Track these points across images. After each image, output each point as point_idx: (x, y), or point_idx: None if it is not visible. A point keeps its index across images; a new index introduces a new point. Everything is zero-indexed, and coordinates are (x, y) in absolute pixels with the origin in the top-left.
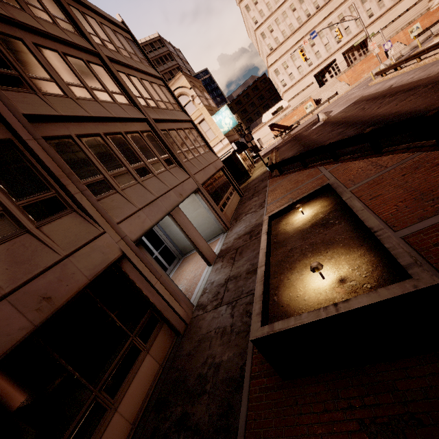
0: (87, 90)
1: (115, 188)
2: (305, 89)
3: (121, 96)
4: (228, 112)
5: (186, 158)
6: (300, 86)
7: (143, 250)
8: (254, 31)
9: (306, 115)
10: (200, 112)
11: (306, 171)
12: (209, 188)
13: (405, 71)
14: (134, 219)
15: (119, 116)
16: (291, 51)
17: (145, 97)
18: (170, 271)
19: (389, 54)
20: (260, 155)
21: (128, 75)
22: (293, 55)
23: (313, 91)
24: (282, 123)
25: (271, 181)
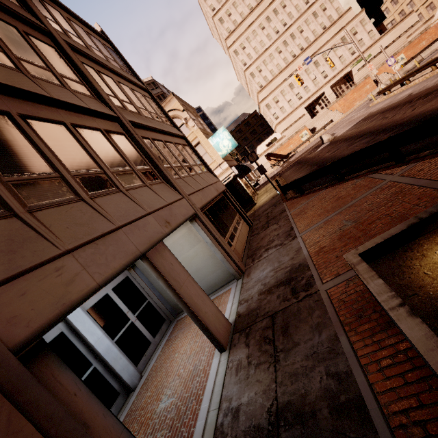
0: (7, 56)
1: (11, 207)
2: (297, 120)
3: (78, 85)
4: (226, 133)
5: (178, 175)
6: (292, 118)
7: (52, 366)
8: (244, 71)
9: (303, 143)
10: (195, 135)
11: (346, 183)
12: (210, 215)
13: (416, 83)
14: (41, 279)
15: (63, 99)
16: (281, 87)
17: (122, 99)
18: (155, 346)
19: (394, 69)
20: (267, 176)
21: (99, 71)
22: (282, 91)
23: (306, 122)
24: (279, 152)
25: (290, 203)
